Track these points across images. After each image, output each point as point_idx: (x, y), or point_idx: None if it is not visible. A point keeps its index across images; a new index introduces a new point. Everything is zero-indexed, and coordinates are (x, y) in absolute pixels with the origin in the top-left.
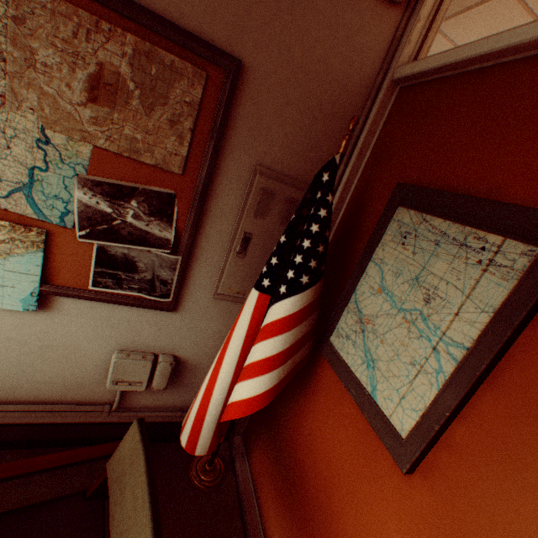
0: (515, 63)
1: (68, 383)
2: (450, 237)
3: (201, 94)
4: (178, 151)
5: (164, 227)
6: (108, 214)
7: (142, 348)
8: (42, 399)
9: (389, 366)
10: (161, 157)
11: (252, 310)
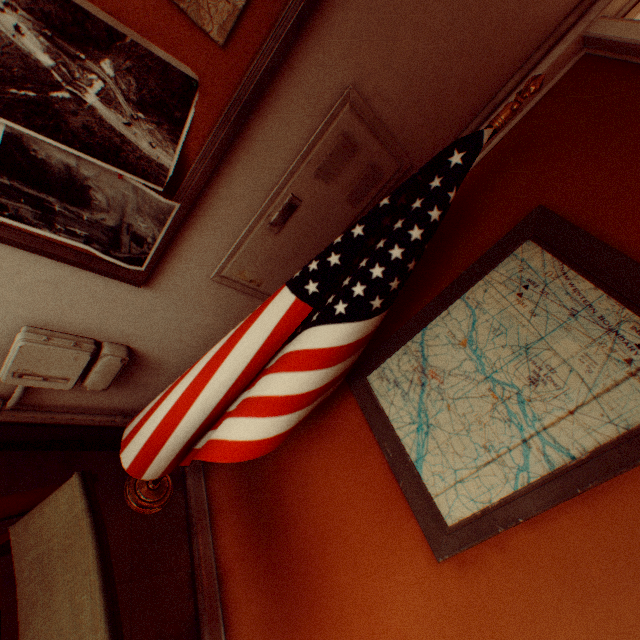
0: None
1: None
2: (598, 314)
3: None
4: None
5: (160, 140)
6: (42, 69)
7: (74, 329)
8: None
9: (452, 439)
10: None
11: (279, 320)
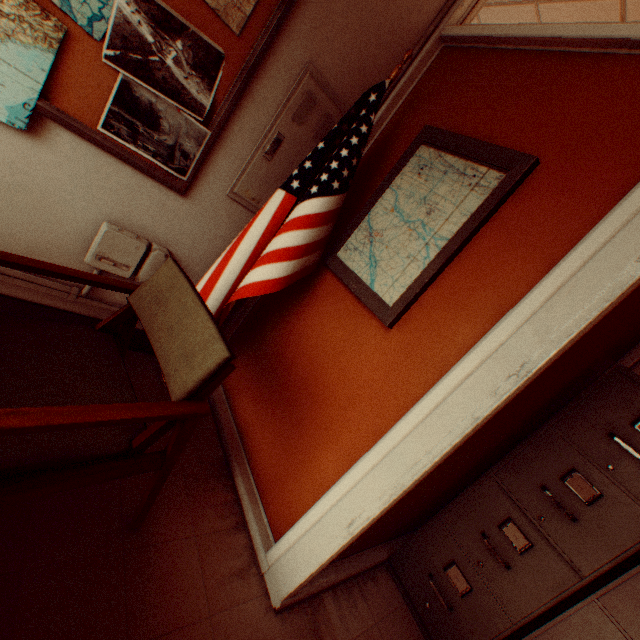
0: (526, 53)
1: (33, 246)
2: (455, 169)
3: None
4: (242, 7)
5: (203, 90)
6: (148, 44)
7: (136, 229)
8: None
9: (389, 263)
10: (224, 4)
11: (275, 210)
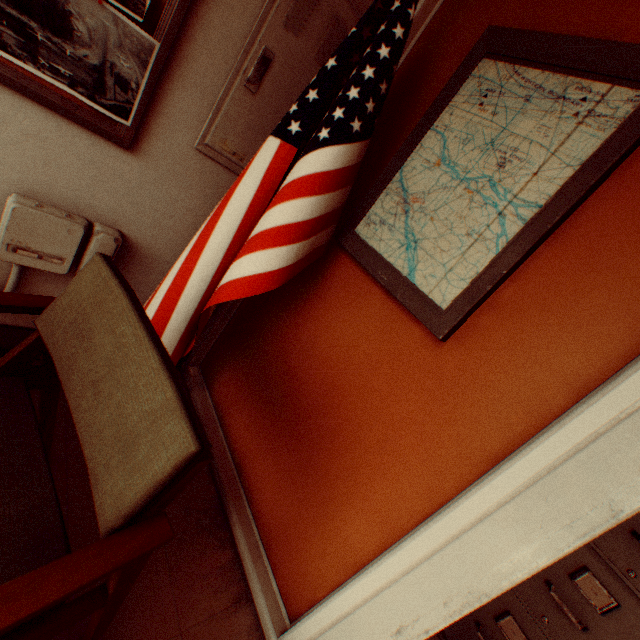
0: None
1: None
2: (547, 91)
3: None
4: None
5: None
6: None
7: (65, 204)
8: None
9: (438, 243)
10: None
11: (267, 168)
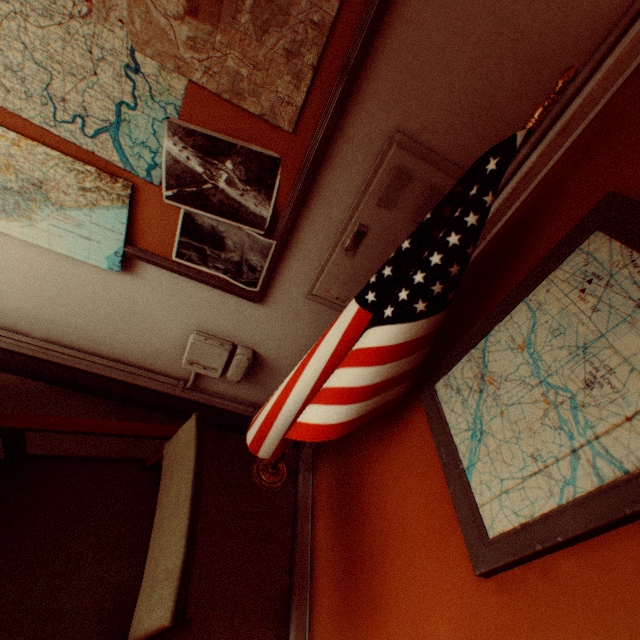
0: None
1: (147, 351)
2: None
3: (336, 10)
4: (291, 99)
5: (260, 201)
6: (199, 175)
7: (221, 335)
8: (124, 360)
9: (501, 447)
10: (269, 105)
11: (346, 326)
